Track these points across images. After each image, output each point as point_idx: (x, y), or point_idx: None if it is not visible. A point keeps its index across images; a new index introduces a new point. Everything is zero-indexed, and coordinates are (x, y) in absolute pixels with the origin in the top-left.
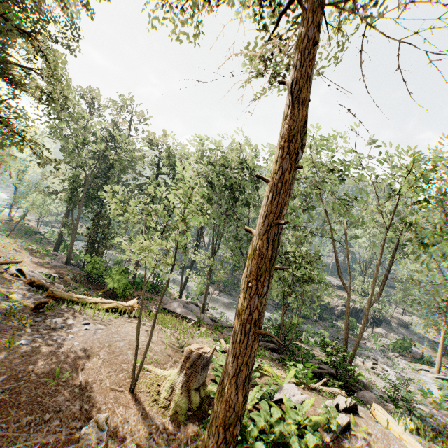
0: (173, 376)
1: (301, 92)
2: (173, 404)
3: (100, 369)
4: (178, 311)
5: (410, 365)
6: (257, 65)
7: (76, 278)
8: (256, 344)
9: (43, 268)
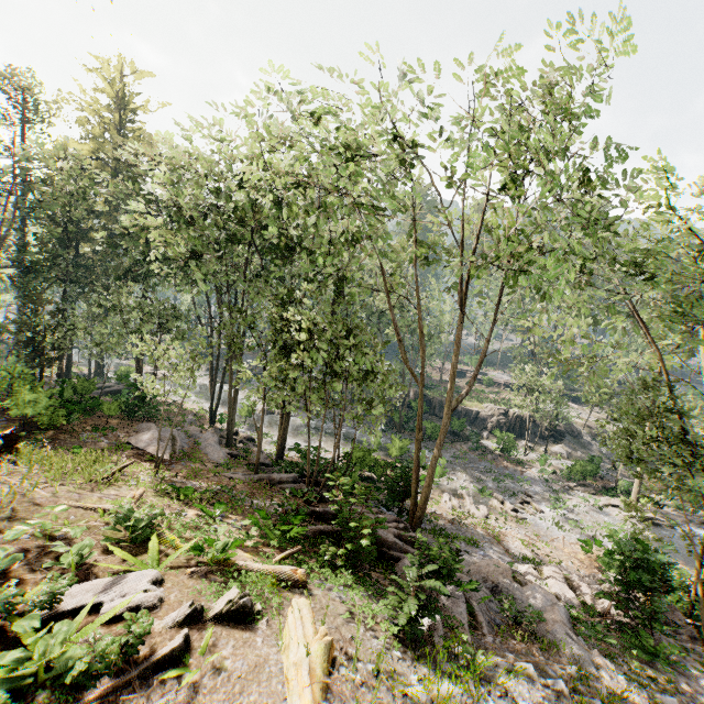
0: None
1: None
2: None
3: None
4: (144, 446)
5: (591, 500)
6: None
7: None
8: None
9: None
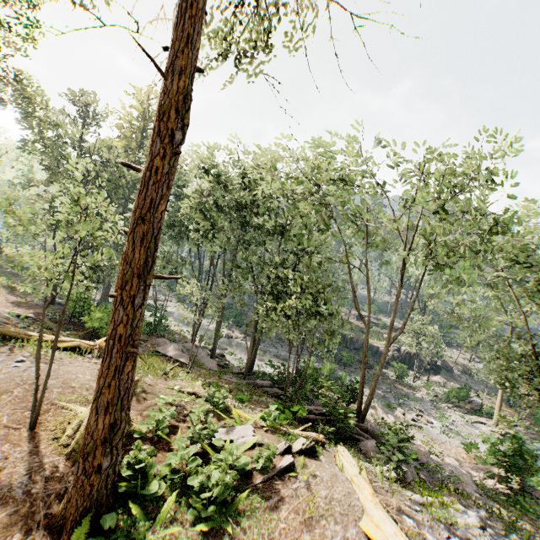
0: (85, 413)
1: (174, 57)
2: (73, 441)
3: (5, 406)
4: (171, 354)
5: (464, 417)
6: (208, 42)
7: (55, 318)
8: (130, 365)
9: (19, 307)
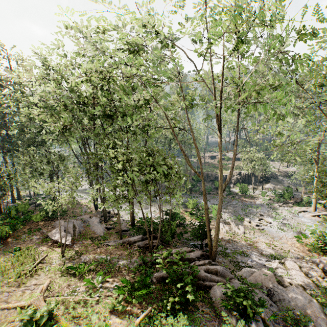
0: None
1: None
2: None
3: None
4: (56, 237)
5: (292, 210)
6: None
7: None
8: None
9: None
